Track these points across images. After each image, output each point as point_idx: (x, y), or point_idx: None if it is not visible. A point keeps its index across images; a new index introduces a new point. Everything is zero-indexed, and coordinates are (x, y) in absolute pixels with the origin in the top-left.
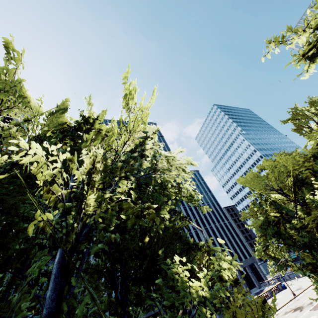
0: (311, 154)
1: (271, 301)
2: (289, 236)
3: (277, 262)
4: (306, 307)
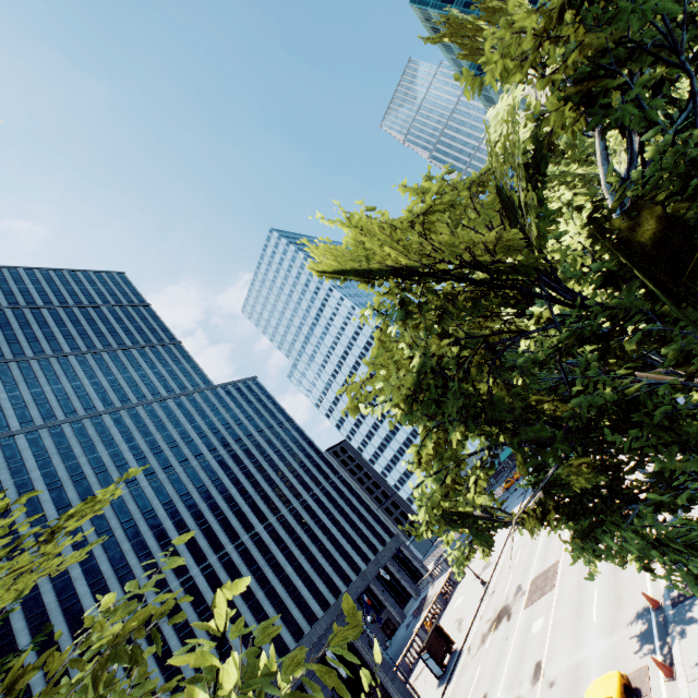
0: None
1: (447, 620)
2: (524, 409)
3: (473, 528)
4: (515, 603)
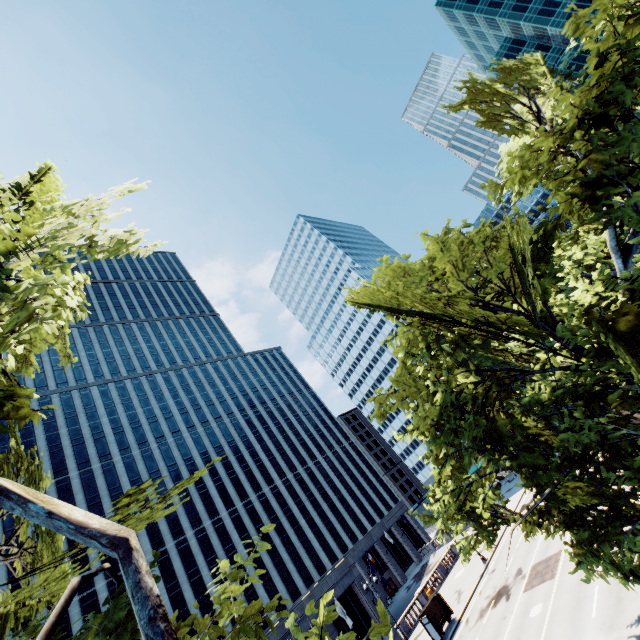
0: (578, 115)
1: (446, 589)
2: (525, 438)
3: (476, 520)
4: (514, 585)
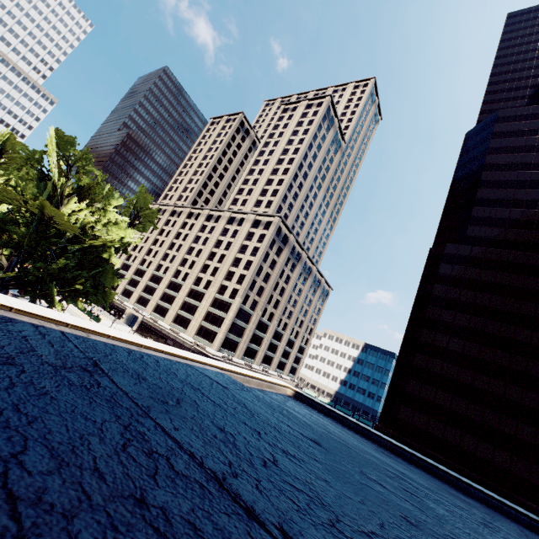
0: None
1: None
2: None
3: None
4: None
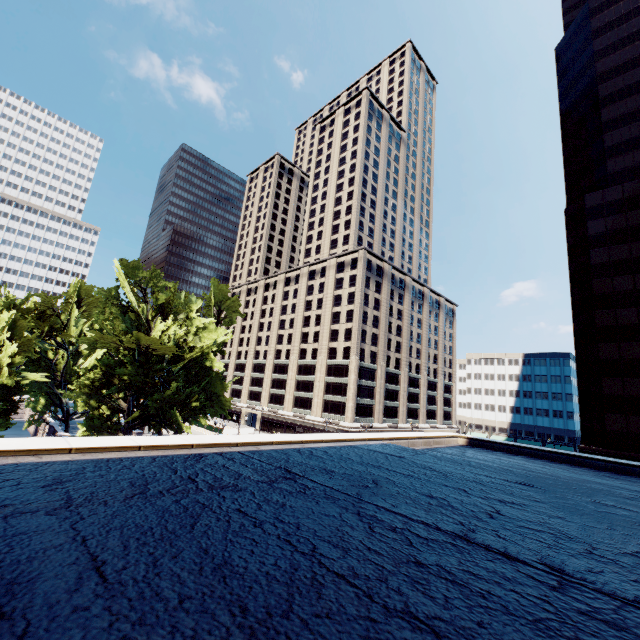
0: None
1: None
2: None
3: None
4: None
